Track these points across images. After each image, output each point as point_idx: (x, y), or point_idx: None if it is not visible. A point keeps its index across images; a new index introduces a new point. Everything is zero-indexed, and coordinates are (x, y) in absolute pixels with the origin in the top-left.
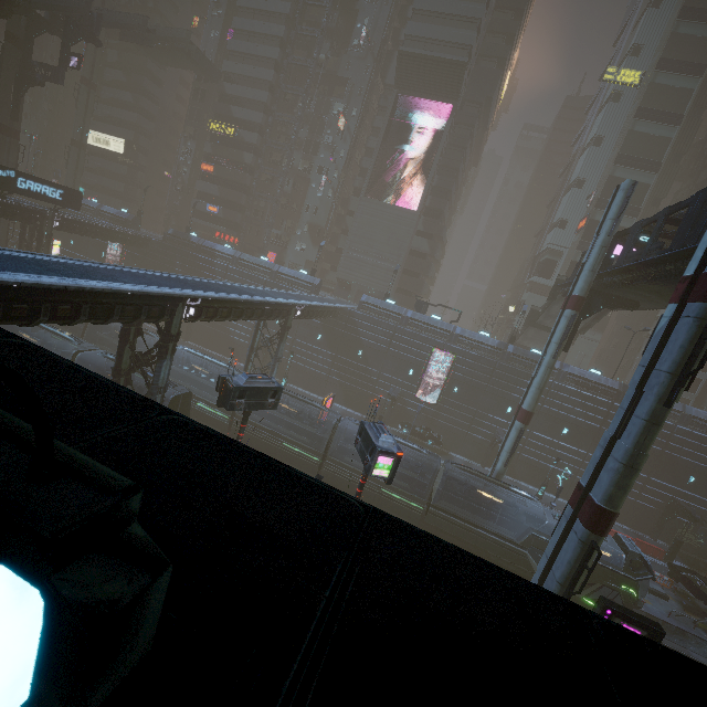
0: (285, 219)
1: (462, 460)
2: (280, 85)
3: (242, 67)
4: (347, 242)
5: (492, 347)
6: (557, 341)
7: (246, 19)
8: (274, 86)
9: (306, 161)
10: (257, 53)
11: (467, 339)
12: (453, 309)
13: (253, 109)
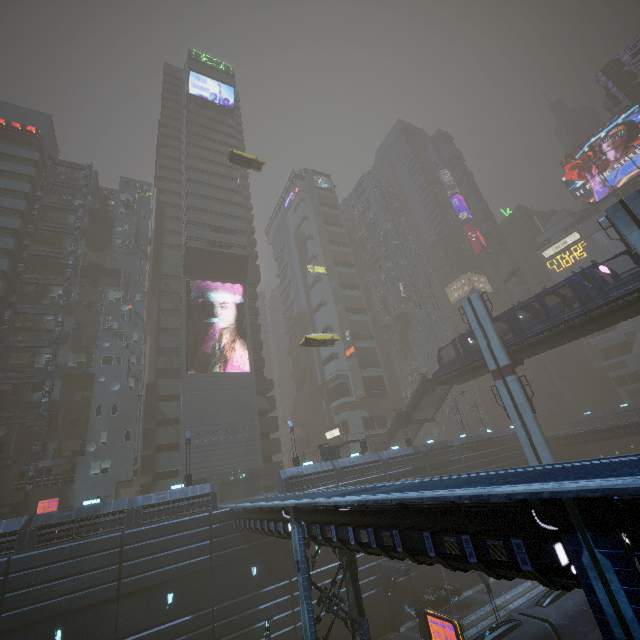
0: (51, 439)
1: (475, 593)
2: (19, 275)
3: None
4: (183, 430)
5: (413, 454)
6: (526, 400)
7: None
8: (5, 277)
9: (80, 354)
10: None
11: (395, 459)
12: (358, 440)
13: None
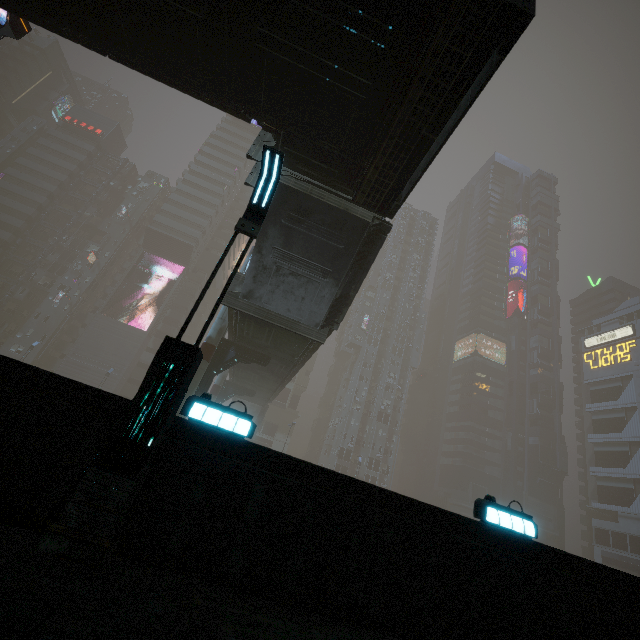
0: (8, 322)
1: None
2: (39, 220)
3: (3, 199)
4: (72, 349)
5: None
6: None
7: (22, 172)
8: (33, 219)
9: (49, 278)
10: (24, 194)
11: None
12: None
13: (3, 229)
